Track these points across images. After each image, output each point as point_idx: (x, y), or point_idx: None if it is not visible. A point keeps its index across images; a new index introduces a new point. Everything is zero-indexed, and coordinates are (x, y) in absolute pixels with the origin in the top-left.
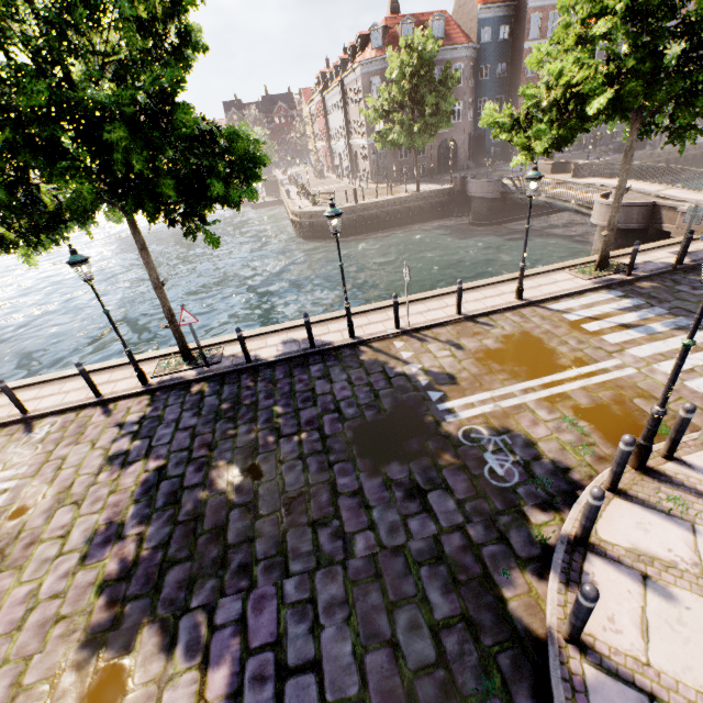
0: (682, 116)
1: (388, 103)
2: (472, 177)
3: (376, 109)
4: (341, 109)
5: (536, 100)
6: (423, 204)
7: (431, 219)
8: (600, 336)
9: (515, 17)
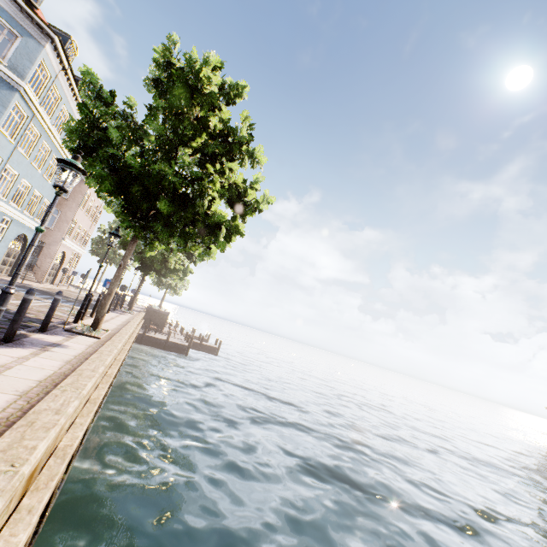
0: None
1: None
2: None
3: None
4: None
5: None
6: None
7: None
8: None
9: None
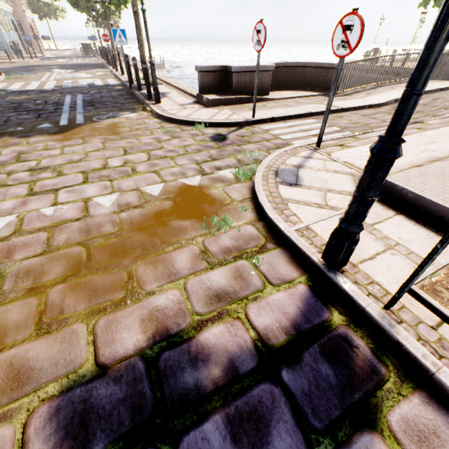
0: None
1: None
2: None
3: None
4: None
5: None
6: None
7: None
8: (72, 80)
9: None
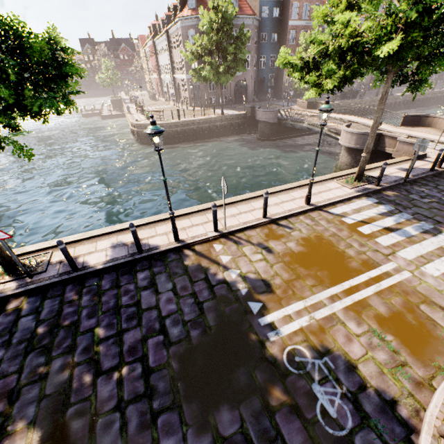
0: (424, 72)
1: (201, 49)
2: (259, 107)
3: (192, 52)
4: (167, 51)
5: (324, 46)
6: (226, 124)
7: (231, 134)
8: (374, 239)
9: (283, 2)
